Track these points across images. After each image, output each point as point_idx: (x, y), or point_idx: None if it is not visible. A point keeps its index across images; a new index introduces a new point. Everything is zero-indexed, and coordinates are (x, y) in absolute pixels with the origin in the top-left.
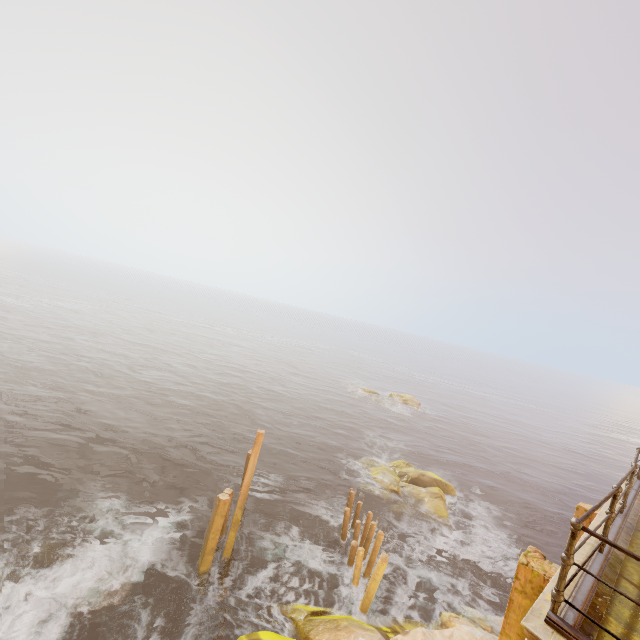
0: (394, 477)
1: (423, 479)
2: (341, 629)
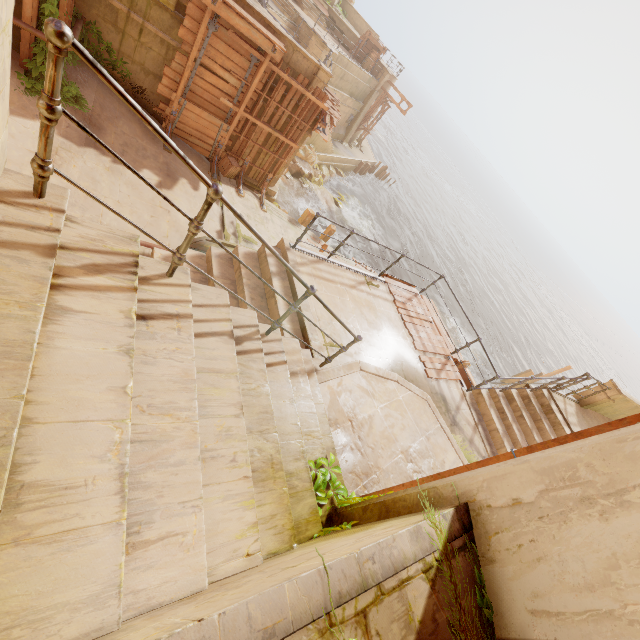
0: None
1: None
2: None
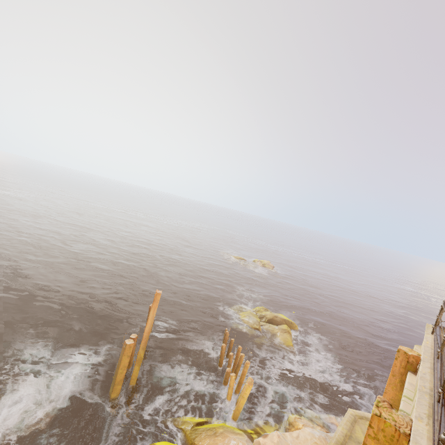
0: (256, 319)
1: (276, 319)
2: (218, 435)
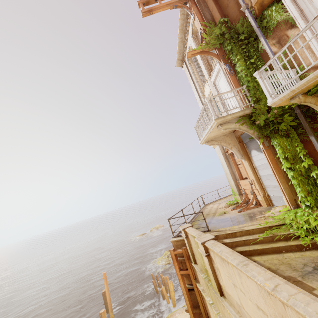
0: (166, 259)
1: None
2: (169, 317)
